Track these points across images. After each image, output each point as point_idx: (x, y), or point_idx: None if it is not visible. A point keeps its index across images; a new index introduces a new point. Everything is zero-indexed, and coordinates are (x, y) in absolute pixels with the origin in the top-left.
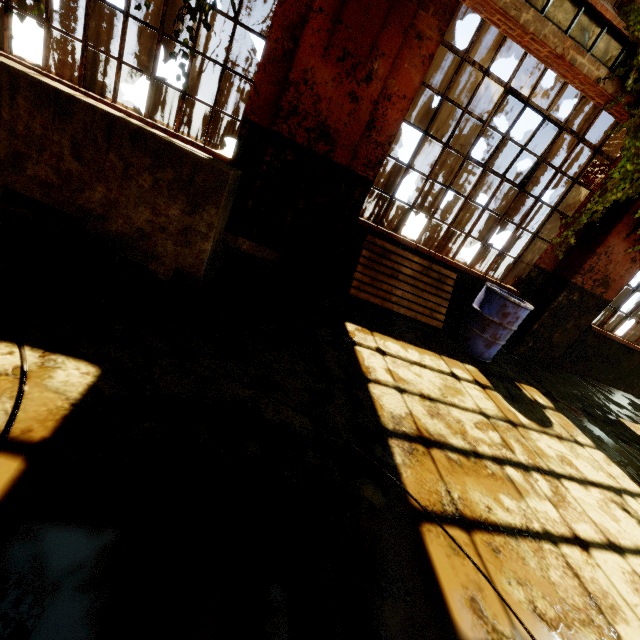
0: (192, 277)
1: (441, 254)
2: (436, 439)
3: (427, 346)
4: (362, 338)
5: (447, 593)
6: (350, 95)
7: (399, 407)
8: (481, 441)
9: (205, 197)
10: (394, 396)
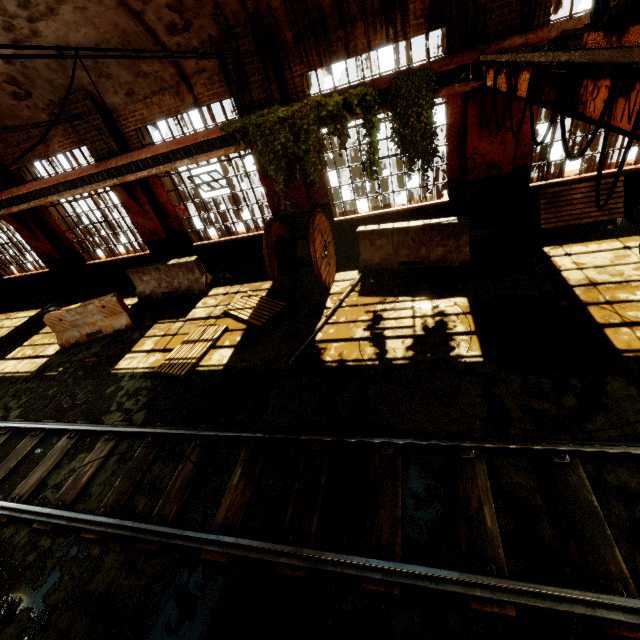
0: (466, 262)
1: (604, 169)
2: (601, 282)
3: (606, 237)
4: (555, 252)
5: (595, 317)
6: (500, 144)
7: (579, 276)
8: (634, 275)
9: (461, 234)
10: (576, 273)
